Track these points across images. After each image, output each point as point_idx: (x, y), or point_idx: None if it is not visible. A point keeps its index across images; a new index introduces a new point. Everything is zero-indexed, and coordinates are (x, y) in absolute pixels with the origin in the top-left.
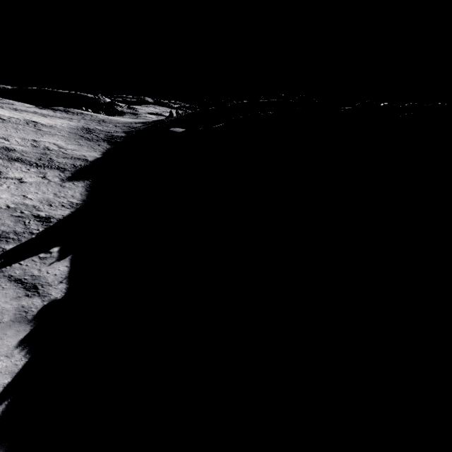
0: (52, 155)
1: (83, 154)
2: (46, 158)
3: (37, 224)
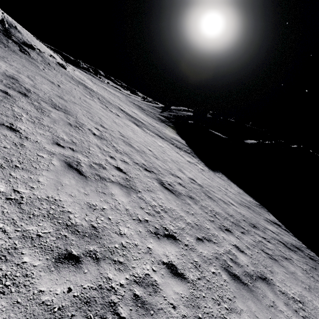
0: (164, 134)
1: (174, 136)
2: (167, 137)
3: (289, 234)
